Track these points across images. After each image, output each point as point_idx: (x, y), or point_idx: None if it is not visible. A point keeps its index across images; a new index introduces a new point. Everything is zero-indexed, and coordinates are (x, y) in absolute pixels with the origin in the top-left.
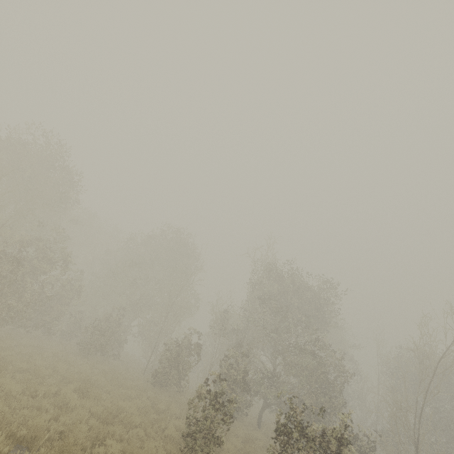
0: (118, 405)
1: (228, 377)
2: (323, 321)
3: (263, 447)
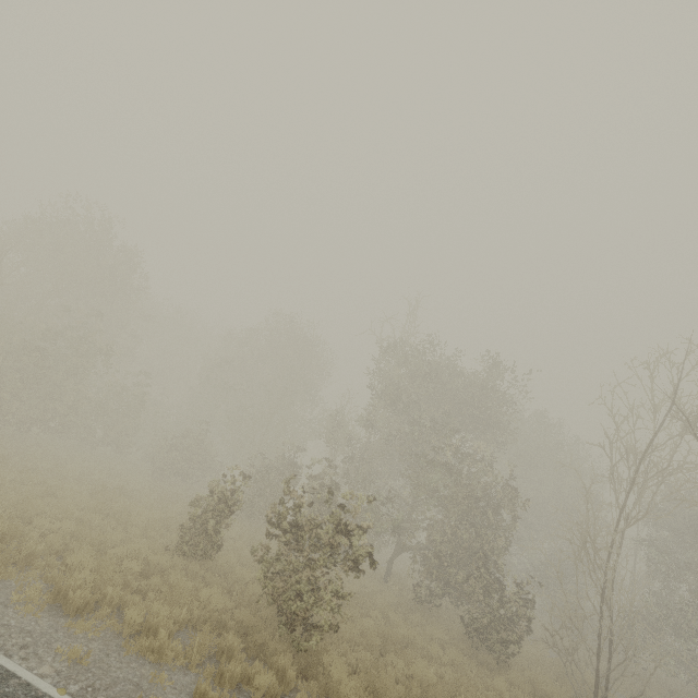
0: (128, 506)
1: (315, 499)
2: (486, 424)
3: (360, 593)
